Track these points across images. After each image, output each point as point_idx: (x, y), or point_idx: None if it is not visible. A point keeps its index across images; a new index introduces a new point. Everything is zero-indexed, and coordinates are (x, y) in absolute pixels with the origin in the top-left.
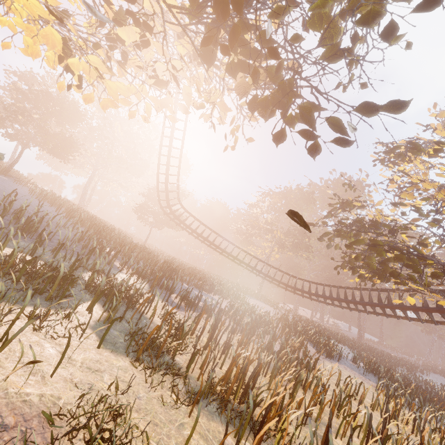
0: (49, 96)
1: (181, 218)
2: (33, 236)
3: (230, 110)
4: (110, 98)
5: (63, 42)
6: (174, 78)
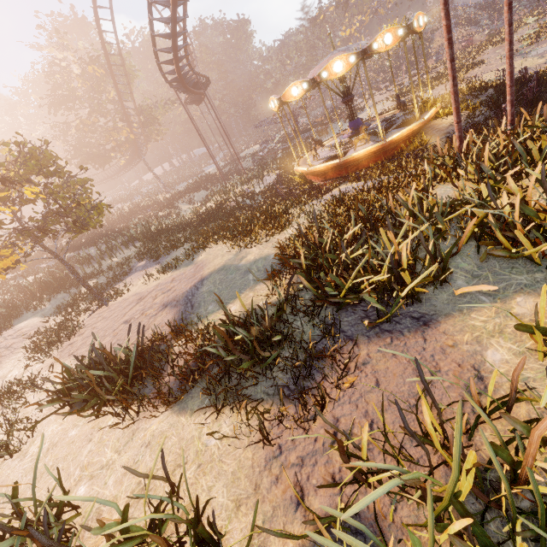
0: None
1: None
2: None
3: None
4: None
5: None
6: None
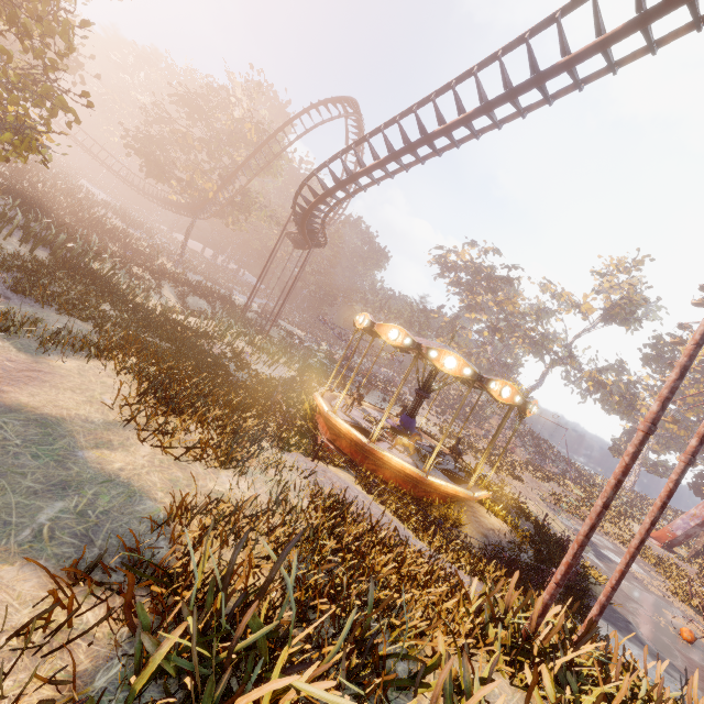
0: None
1: None
2: None
3: None
4: None
5: None
6: None
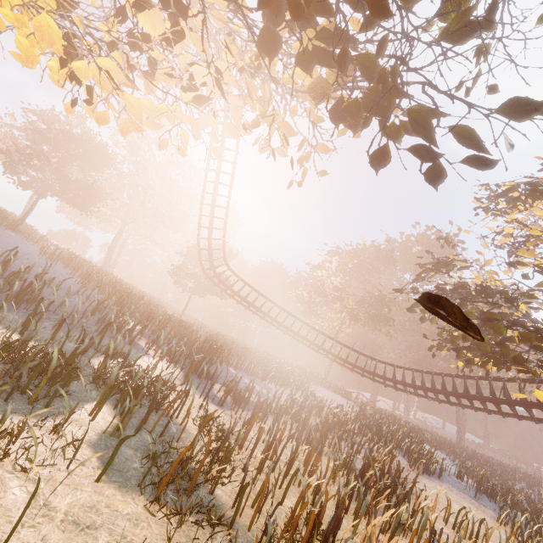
0: (71, 136)
1: (227, 283)
2: (29, 306)
3: (295, 132)
4: (132, 119)
5: (65, 38)
6: (218, 87)
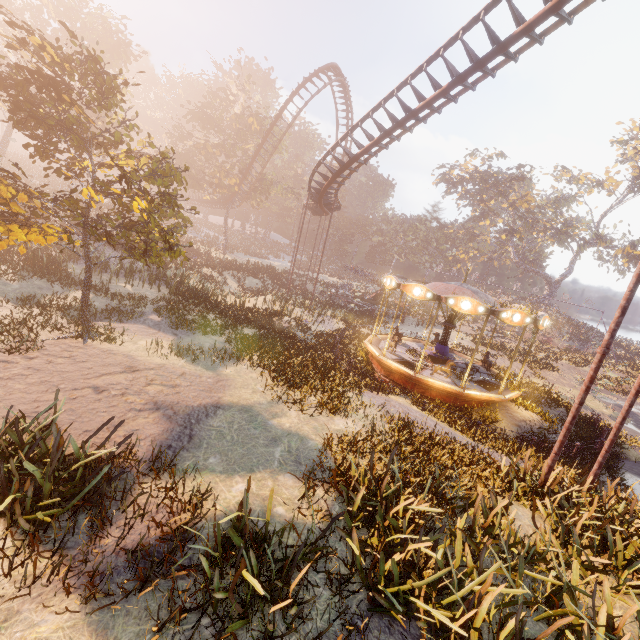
0: None
1: None
2: None
3: None
4: None
5: None
6: None
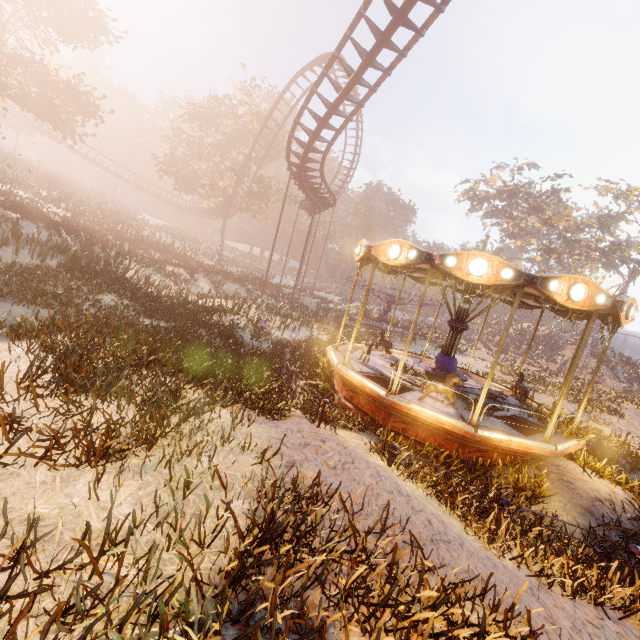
0: None
1: None
2: None
3: None
4: None
5: None
6: None
